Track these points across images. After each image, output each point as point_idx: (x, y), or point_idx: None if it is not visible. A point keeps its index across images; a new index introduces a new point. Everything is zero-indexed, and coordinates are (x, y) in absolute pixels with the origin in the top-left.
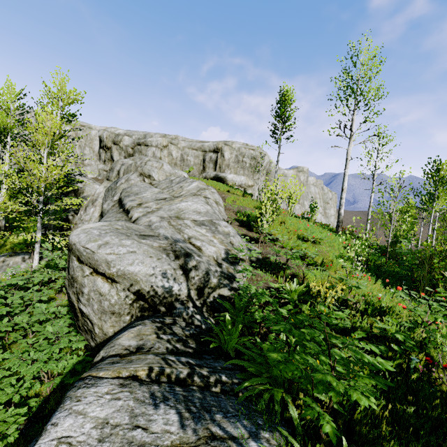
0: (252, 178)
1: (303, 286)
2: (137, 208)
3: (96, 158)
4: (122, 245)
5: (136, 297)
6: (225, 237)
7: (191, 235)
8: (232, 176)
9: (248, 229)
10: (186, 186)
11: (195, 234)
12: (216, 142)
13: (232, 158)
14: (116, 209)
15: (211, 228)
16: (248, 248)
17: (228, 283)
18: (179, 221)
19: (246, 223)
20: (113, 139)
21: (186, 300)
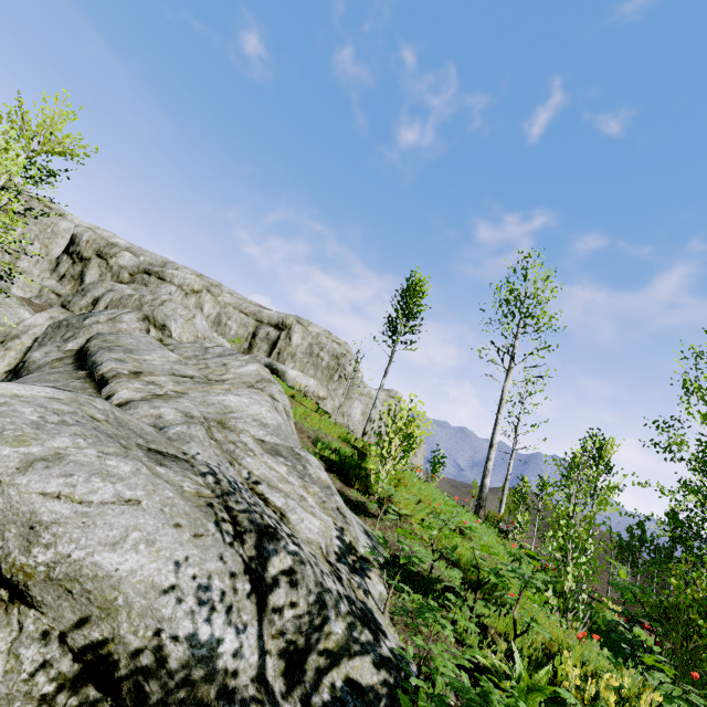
0: (326, 386)
1: (547, 674)
2: (131, 379)
3: (48, 266)
4: (105, 473)
5: (79, 670)
6: (326, 493)
7: (260, 475)
8: (296, 373)
9: (343, 480)
10: (234, 366)
11: (269, 473)
12: (283, 314)
13: (303, 347)
14: (65, 367)
15: (296, 466)
16: (364, 527)
17: (373, 640)
18: (231, 433)
19: (338, 466)
20: (100, 247)
21: (257, 699)
